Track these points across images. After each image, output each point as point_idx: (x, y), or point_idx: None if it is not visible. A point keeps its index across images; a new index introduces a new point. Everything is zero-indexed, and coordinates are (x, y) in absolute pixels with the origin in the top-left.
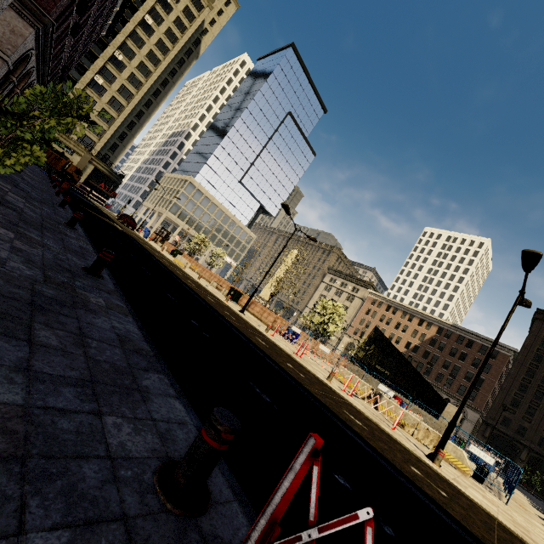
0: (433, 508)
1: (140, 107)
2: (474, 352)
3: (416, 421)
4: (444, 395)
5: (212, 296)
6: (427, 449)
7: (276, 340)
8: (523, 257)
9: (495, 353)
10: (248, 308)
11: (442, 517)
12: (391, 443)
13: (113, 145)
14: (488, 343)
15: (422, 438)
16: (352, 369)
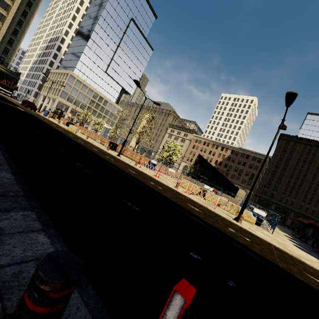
0: (247, 252)
1: (19, 17)
2: (250, 161)
3: (226, 201)
4: (235, 185)
5: (97, 148)
6: (232, 215)
7: (142, 169)
8: (286, 97)
9: (260, 159)
10: (123, 153)
11: (253, 256)
12: (216, 217)
13: (5, 49)
14: (256, 155)
15: (229, 209)
16: (188, 179)
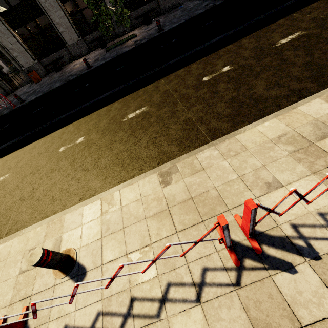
0: None
1: None
2: None
3: None
4: None
5: None
6: None
7: (327, 165)
8: None
9: None
10: None
11: None
12: None
13: None
14: None
15: None
16: None
